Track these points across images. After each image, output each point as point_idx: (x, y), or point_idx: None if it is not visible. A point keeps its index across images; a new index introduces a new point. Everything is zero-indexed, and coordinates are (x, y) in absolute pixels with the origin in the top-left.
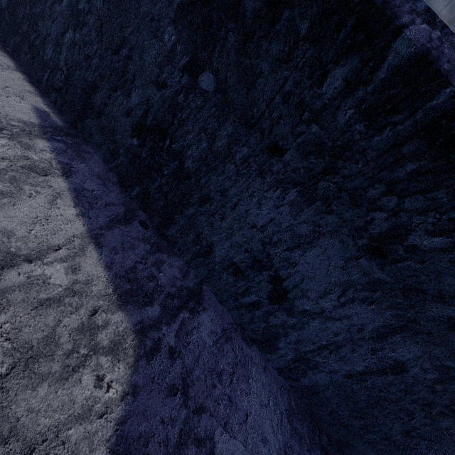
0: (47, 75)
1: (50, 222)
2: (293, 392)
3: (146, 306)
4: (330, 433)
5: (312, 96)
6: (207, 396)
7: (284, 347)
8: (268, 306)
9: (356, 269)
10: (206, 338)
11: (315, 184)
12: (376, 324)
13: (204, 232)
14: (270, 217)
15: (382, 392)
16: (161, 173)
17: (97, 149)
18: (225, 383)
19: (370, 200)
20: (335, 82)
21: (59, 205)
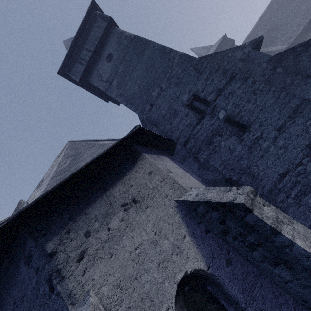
0: None
1: None
2: None
3: None
4: None
5: None
6: None
7: None
8: None
9: None
10: None
11: None
12: None
13: None
14: None
15: None
16: None
17: None
18: None
19: None
20: None
21: None
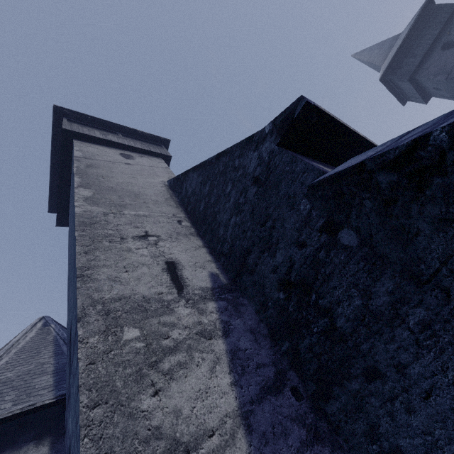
0: (219, 246)
1: (209, 396)
2: None
3: None
4: None
5: None
6: None
7: None
8: None
9: None
10: None
11: None
12: None
13: (381, 425)
14: None
15: None
16: (309, 329)
17: (250, 300)
18: None
19: None
20: None
21: (217, 373)
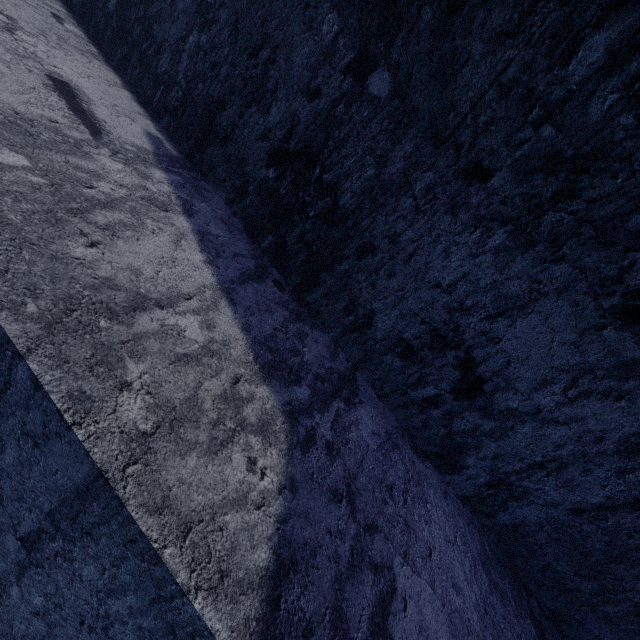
0: (159, 93)
1: (177, 266)
2: (486, 533)
3: (293, 385)
4: (541, 600)
5: (549, 82)
6: (378, 513)
7: (474, 464)
8: (452, 402)
9: (596, 346)
10: (368, 439)
11: (537, 218)
12: (626, 431)
13: (361, 297)
14: (462, 271)
15: (633, 539)
16: (304, 215)
17: (218, 187)
18: (397, 501)
19: (632, 234)
20: (592, 56)
21: (184, 248)
